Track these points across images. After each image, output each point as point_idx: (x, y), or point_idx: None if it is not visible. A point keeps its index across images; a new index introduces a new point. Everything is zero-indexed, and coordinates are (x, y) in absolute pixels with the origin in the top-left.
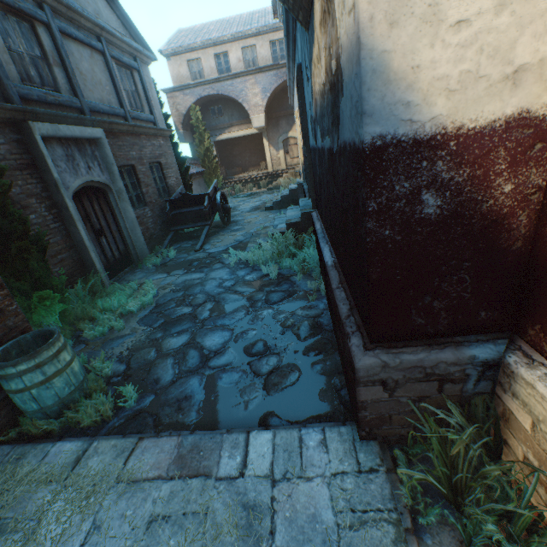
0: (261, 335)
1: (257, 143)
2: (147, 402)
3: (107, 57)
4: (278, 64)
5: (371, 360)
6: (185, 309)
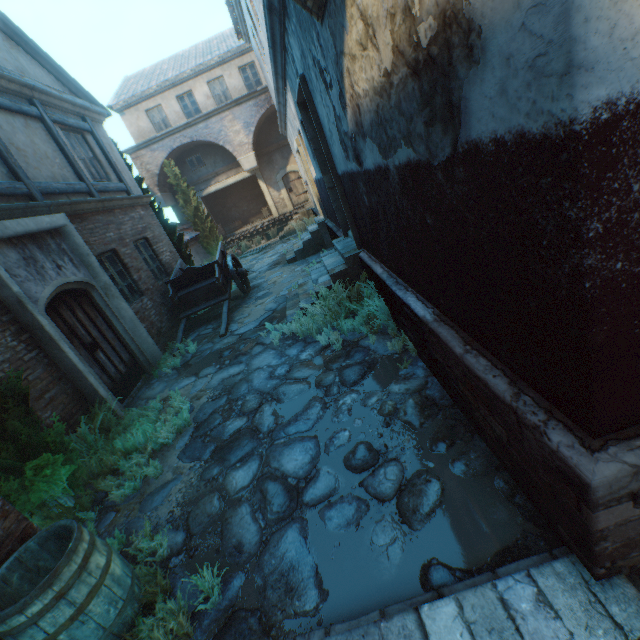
0: (359, 435)
1: (252, 187)
2: (237, 591)
3: (47, 123)
4: (255, 91)
5: (611, 468)
6: (238, 422)
